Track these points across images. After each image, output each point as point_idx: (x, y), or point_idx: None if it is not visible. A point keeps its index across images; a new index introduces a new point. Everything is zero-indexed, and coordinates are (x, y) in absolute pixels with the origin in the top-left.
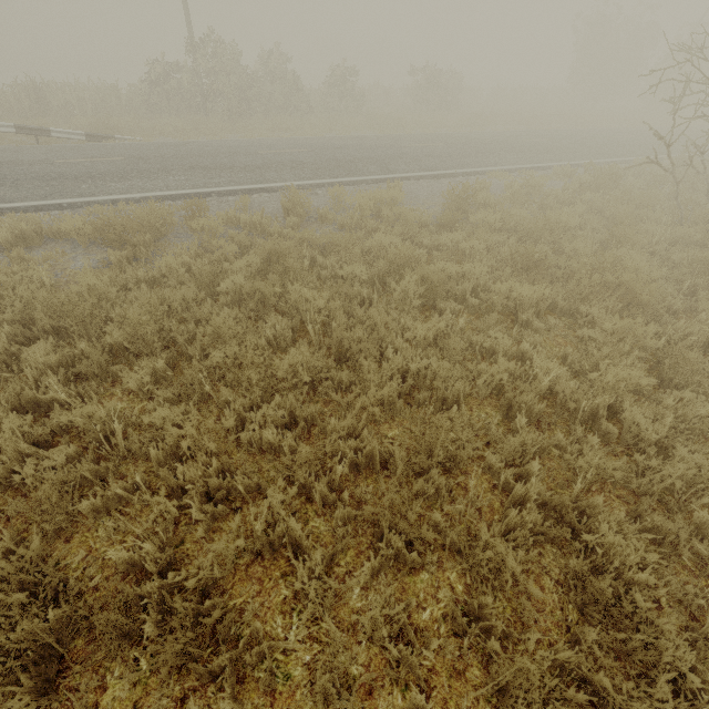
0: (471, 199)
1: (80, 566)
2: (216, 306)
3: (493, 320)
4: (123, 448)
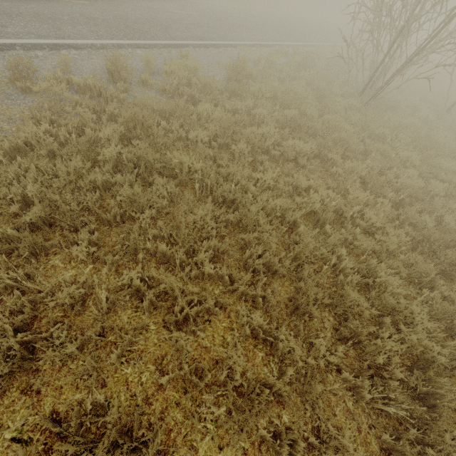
0: (244, 72)
1: (127, 397)
2: (103, 172)
3: (292, 166)
4: (106, 307)
